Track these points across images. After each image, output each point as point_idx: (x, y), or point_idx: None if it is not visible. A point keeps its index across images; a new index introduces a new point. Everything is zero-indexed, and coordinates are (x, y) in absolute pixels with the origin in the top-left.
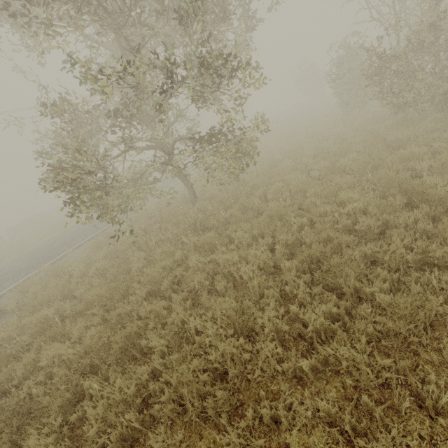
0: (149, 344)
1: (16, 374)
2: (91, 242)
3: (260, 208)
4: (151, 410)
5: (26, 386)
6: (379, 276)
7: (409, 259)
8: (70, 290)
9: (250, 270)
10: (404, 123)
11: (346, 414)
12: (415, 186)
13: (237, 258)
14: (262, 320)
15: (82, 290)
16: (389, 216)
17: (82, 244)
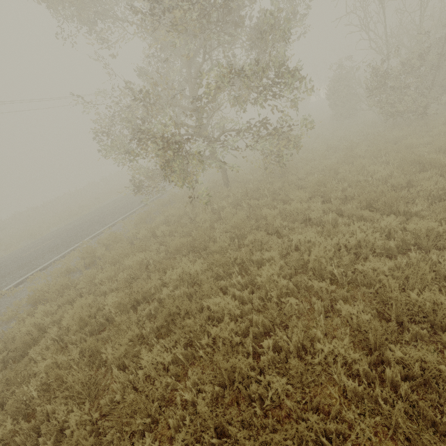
0: (257, 260)
1: (142, 291)
2: (126, 221)
3: (297, 184)
4: (294, 279)
5: (164, 293)
6: (416, 206)
7: (434, 194)
8: (145, 246)
9: (317, 215)
10: (396, 127)
11: (430, 252)
12: (424, 159)
13: (306, 206)
14: (353, 228)
15: (155, 246)
16: (412, 176)
17: (115, 224)
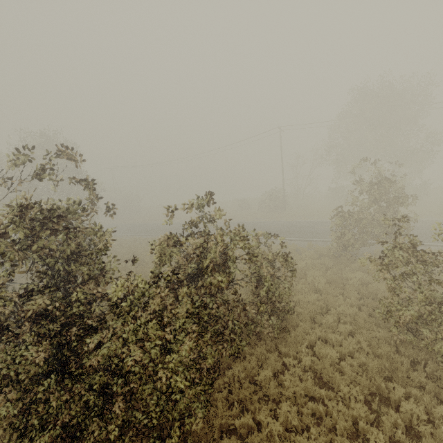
0: None
1: None
2: None
3: None
4: None
5: None
6: None
7: None
8: None
9: None
10: None
11: None
12: None
13: None
14: None
15: None
16: None
17: None
